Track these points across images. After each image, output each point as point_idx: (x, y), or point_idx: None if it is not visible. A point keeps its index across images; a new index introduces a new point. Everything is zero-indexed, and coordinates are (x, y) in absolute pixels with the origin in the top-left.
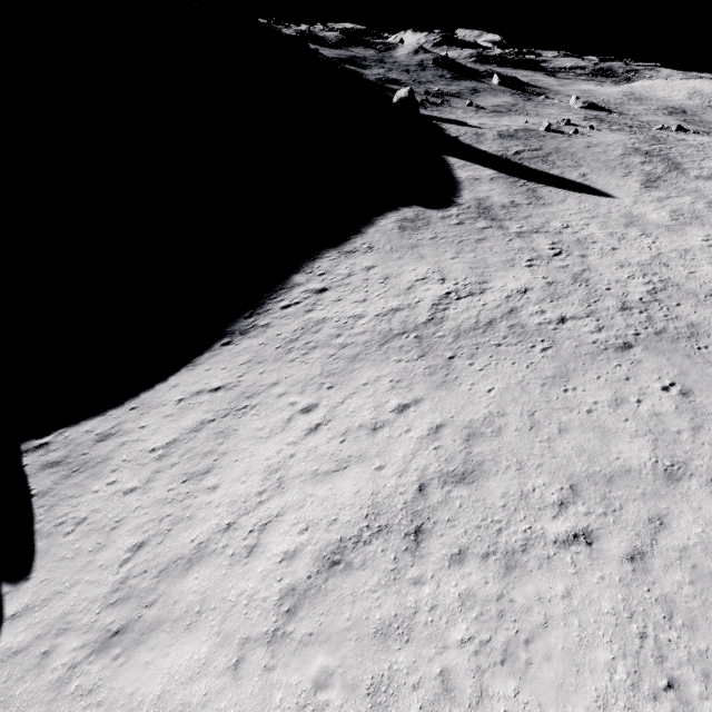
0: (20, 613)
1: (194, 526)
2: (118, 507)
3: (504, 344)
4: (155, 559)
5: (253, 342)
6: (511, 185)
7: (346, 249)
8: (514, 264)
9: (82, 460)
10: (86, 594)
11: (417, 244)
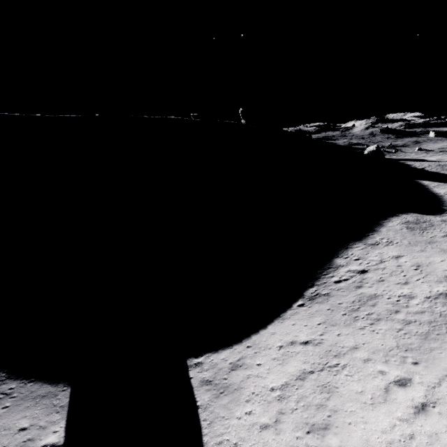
0: None
1: None
2: (259, 442)
3: None
4: None
5: (321, 306)
6: None
7: (369, 242)
8: None
9: (224, 383)
10: None
11: (432, 240)
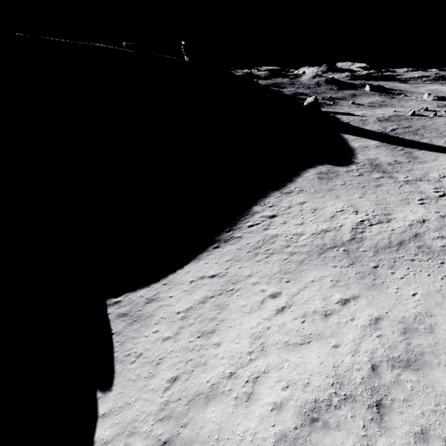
0: (107, 414)
1: (207, 371)
2: (160, 349)
3: (416, 259)
4: (185, 390)
5: (232, 247)
6: (392, 150)
7: (285, 191)
8: (409, 202)
9: (138, 314)
10: (144, 408)
11: (332, 188)
